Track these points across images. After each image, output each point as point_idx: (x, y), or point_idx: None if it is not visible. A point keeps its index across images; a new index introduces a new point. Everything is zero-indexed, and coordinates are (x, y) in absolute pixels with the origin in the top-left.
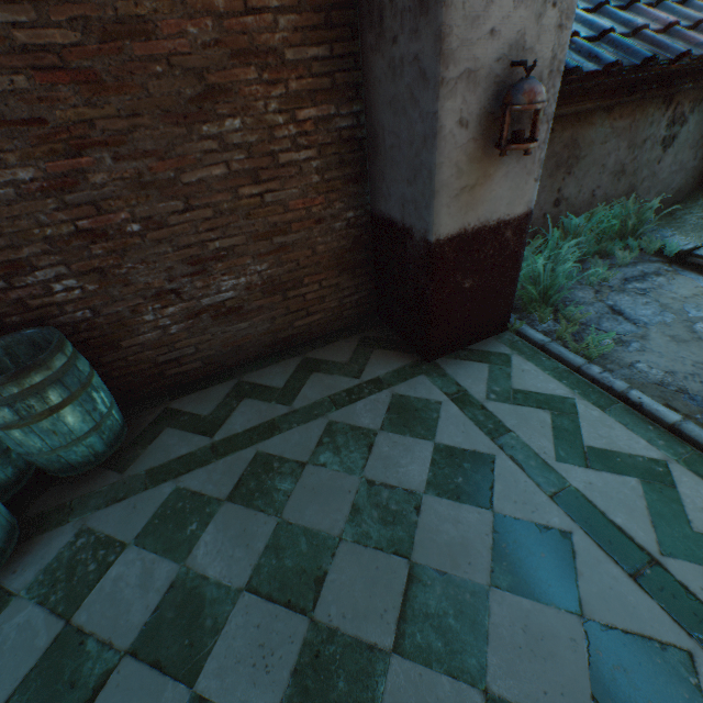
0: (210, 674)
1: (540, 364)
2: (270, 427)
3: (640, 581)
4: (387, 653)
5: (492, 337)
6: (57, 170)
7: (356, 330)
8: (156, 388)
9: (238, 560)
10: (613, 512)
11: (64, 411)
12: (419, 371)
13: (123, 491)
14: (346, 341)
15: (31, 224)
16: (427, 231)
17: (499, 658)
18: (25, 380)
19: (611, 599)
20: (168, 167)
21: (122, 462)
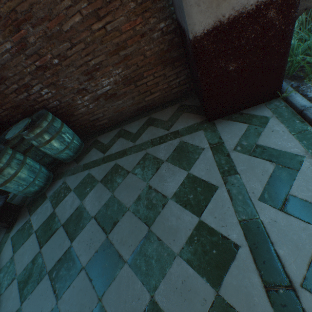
0: (76, 241)
1: (291, 126)
2: (124, 153)
3: (270, 294)
4: (124, 261)
5: (263, 103)
6: (17, 40)
7: (179, 100)
8: (94, 130)
9: (95, 206)
10: (280, 245)
11: (52, 142)
12: (200, 128)
13: (76, 171)
14: (172, 107)
15: (22, 68)
16: (187, 31)
17: (164, 287)
18: (34, 132)
19: (241, 293)
20: (55, 24)
21: (78, 160)
